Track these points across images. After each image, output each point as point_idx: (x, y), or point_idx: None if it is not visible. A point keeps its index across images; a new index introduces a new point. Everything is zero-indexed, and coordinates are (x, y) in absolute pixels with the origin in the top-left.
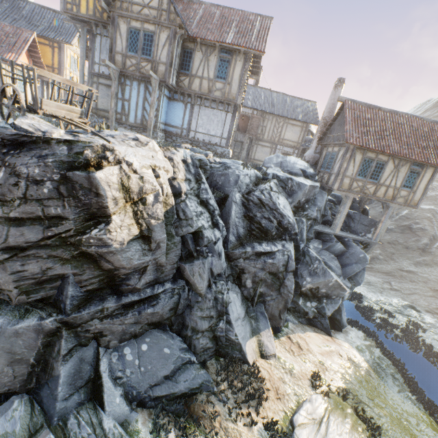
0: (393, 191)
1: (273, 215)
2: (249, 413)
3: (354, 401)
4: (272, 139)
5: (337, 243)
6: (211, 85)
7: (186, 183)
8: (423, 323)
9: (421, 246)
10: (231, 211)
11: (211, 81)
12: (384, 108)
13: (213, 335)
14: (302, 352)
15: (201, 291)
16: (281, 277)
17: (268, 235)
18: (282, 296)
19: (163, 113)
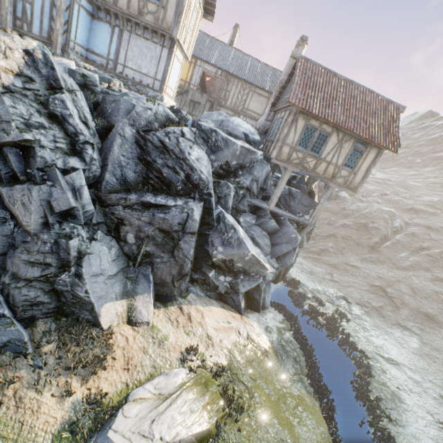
0: (334, 169)
1: (180, 165)
2: (67, 382)
3: (230, 379)
4: (236, 108)
5: (270, 219)
6: (142, 6)
7: (19, 78)
8: (350, 314)
9: (371, 244)
10: (113, 145)
11: (143, 0)
12: (340, 75)
13: (53, 288)
14: (191, 324)
15: (28, 227)
16: (176, 238)
17: (172, 189)
18: (176, 260)
19: (81, 33)
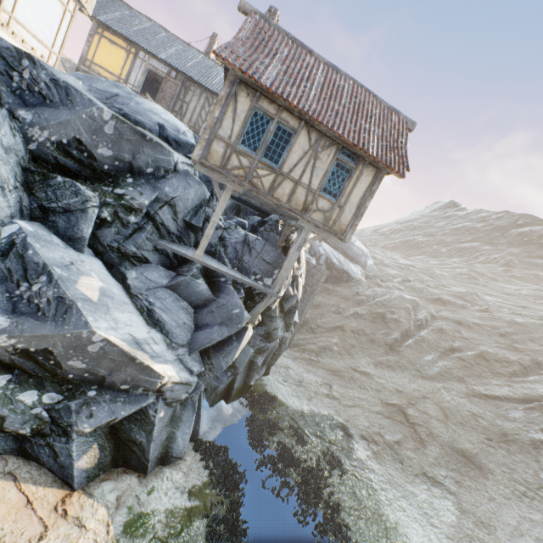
0: (305, 194)
1: None
2: None
3: None
4: (197, 128)
5: (195, 279)
6: None
7: None
8: (348, 458)
9: (389, 342)
10: None
11: None
12: (319, 55)
13: None
14: None
15: None
16: None
17: None
18: None
19: None
